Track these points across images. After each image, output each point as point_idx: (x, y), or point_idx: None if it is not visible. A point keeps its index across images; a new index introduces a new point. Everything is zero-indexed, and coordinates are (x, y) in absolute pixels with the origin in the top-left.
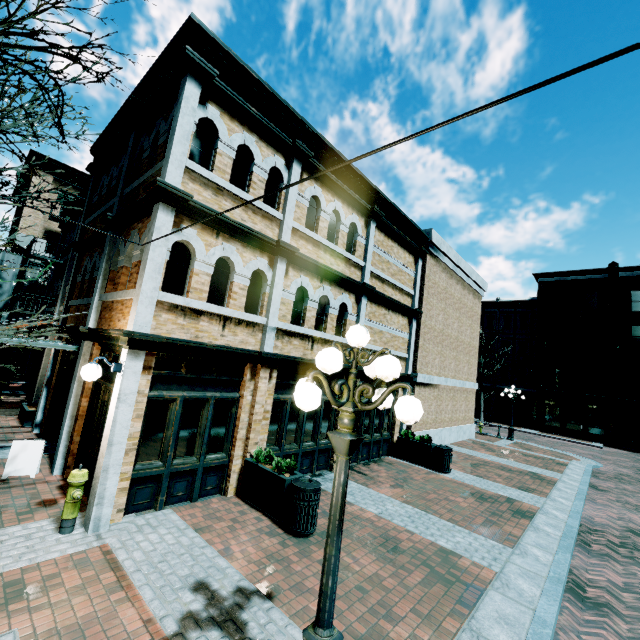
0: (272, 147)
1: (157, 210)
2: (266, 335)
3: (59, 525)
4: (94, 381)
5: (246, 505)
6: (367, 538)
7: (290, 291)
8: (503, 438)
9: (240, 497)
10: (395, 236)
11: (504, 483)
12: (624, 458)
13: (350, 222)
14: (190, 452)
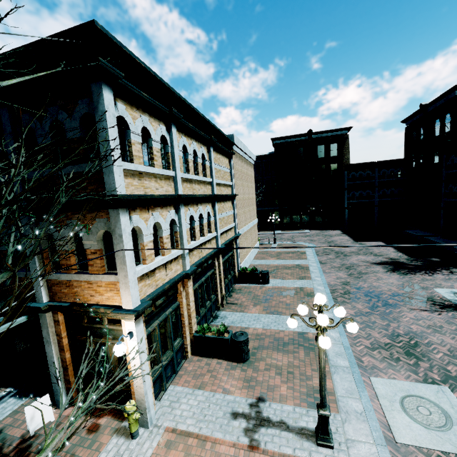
0: (157, 119)
1: (118, 216)
2: (185, 260)
3: (125, 436)
4: (68, 338)
5: (204, 358)
6: (270, 344)
7: (187, 223)
8: (271, 243)
9: (195, 355)
10: (220, 150)
11: (292, 278)
12: (320, 236)
13: (201, 154)
14: (166, 349)
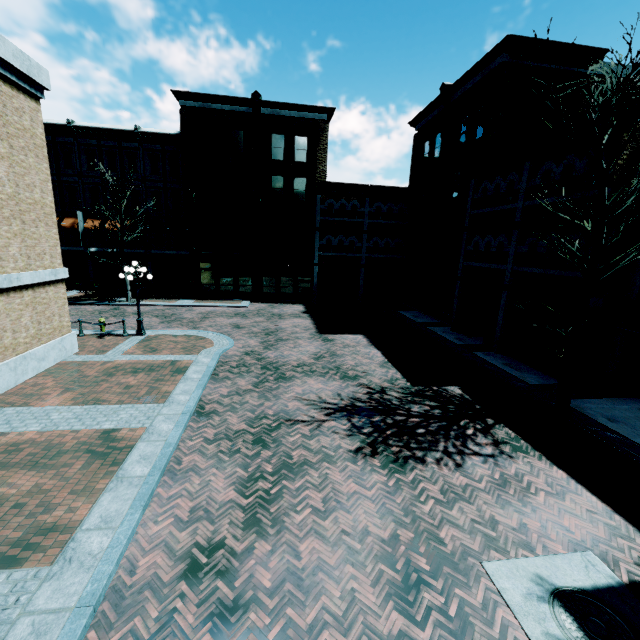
0: None
1: None
2: None
3: None
4: None
5: None
6: None
7: None
8: (133, 334)
9: None
10: None
11: None
12: (261, 317)
13: None
14: None
